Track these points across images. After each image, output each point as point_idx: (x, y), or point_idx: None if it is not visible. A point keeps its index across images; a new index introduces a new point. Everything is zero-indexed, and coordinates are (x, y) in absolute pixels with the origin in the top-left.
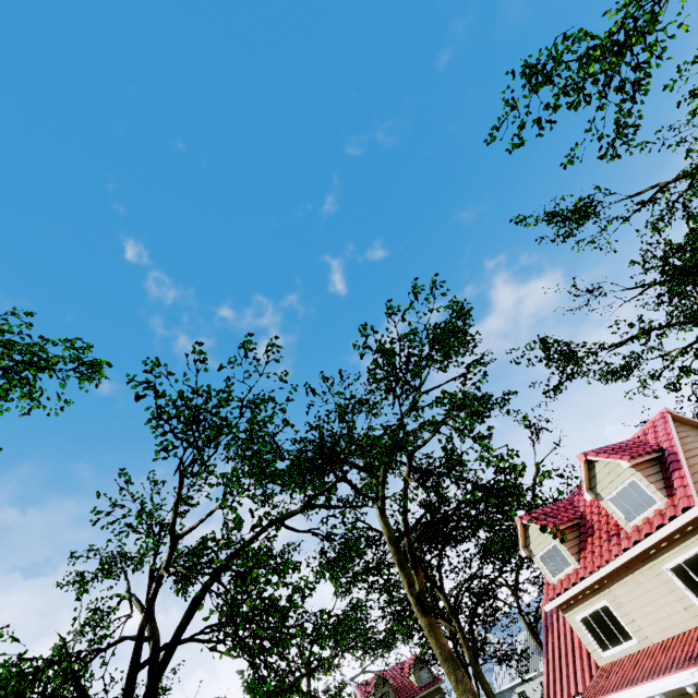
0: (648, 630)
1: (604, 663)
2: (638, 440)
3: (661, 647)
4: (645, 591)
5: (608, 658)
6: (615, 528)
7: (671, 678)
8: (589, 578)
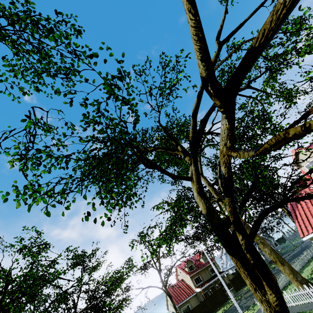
0: None
1: None
2: None
3: None
4: None
5: None
6: None
7: None
8: None
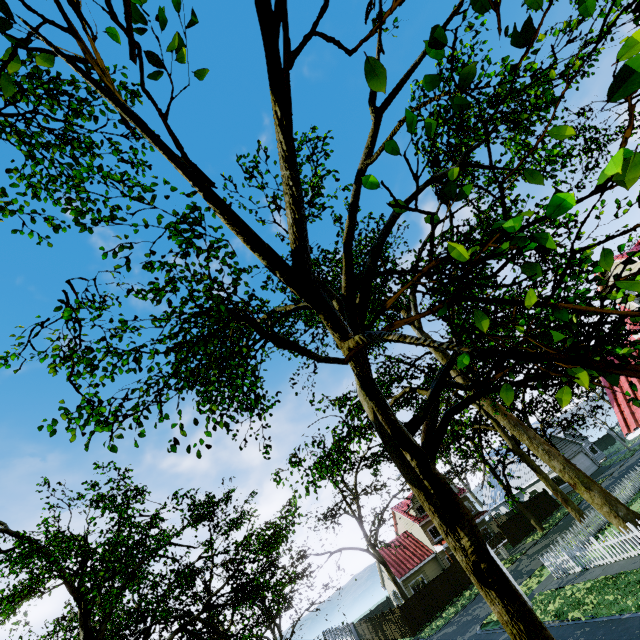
0: None
1: None
2: None
3: None
4: None
5: None
6: None
7: None
8: None
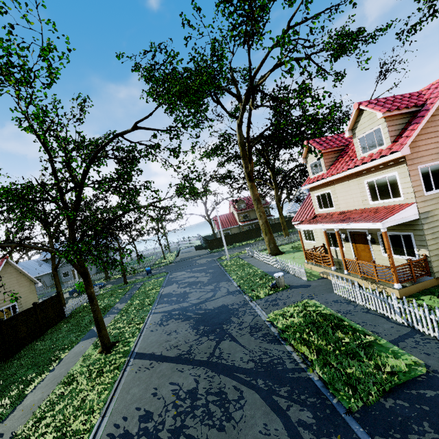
0: (341, 206)
1: (318, 213)
2: (418, 94)
3: (341, 213)
4: (349, 190)
5: (320, 212)
6: (355, 156)
7: (330, 225)
8: (326, 179)
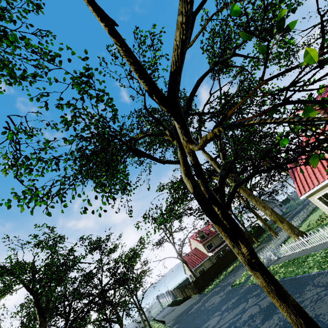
0: None
1: None
2: None
3: None
4: None
5: None
6: None
7: None
8: None
